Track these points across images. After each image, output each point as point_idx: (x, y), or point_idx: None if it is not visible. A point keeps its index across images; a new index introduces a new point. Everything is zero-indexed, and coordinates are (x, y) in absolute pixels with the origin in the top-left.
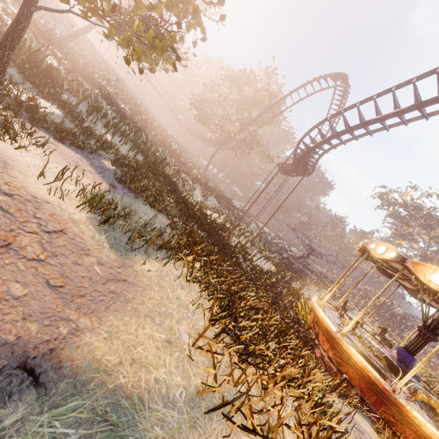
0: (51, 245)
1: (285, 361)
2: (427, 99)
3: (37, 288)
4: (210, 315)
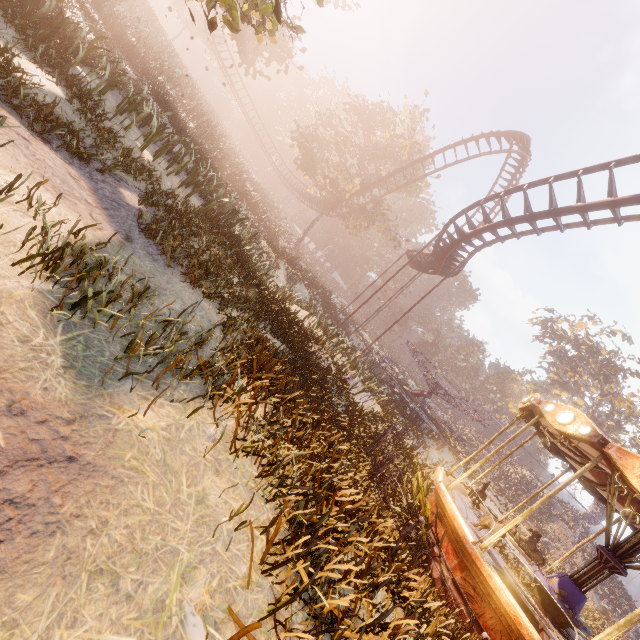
0: None
1: None
2: None
3: None
4: (266, 549)
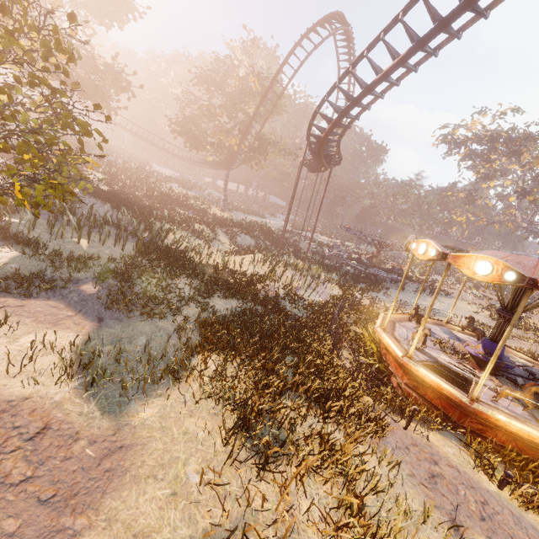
0: (36, 453)
1: (309, 447)
2: (424, 35)
3: (30, 512)
4: (221, 437)
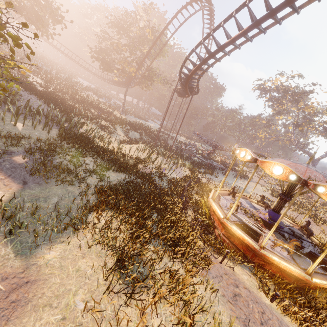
0: None
1: (162, 281)
2: (260, 18)
3: None
4: (103, 274)
